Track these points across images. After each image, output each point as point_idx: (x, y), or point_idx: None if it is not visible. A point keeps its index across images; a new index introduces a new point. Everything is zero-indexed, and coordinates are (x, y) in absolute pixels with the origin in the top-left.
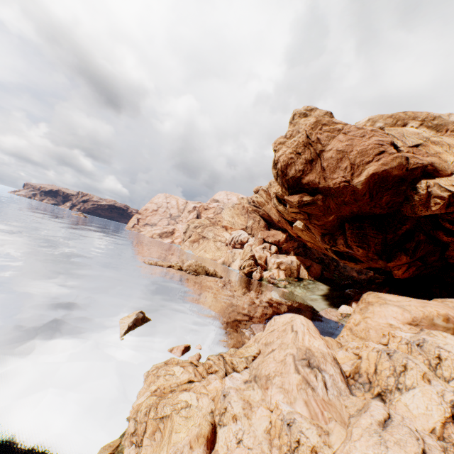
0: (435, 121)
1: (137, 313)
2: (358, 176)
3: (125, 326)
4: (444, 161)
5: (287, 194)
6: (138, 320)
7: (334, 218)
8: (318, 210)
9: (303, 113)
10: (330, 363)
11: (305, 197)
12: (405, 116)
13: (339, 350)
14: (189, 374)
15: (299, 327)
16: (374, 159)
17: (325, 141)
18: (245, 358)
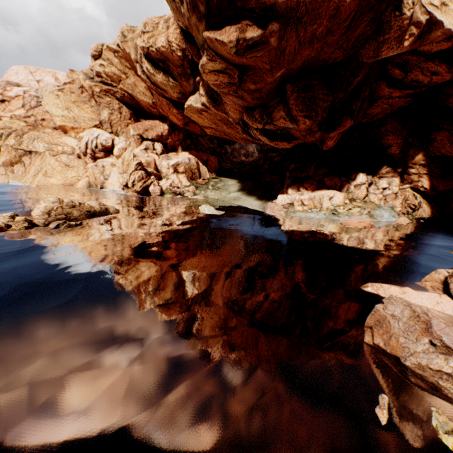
0: None
1: None
2: None
3: None
4: None
5: (203, 29)
6: None
7: (278, 76)
8: (268, 59)
9: None
10: None
11: (250, 30)
12: None
13: None
14: None
15: None
16: None
17: None
18: None
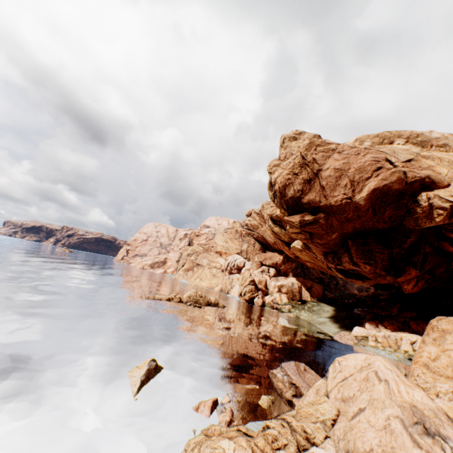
0: (418, 138)
1: (148, 362)
2: (359, 193)
3: (137, 381)
4: (438, 173)
5: (286, 214)
6: (151, 371)
7: (337, 236)
8: (321, 228)
9: (292, 137)
10: (447, 424)
11: (306, 216)
12: (390, 135)
13: (433, 398)
14: (244, 452)
15: (386, 374)
16: (373, 175)
17: (321, 161)
18: (321, 423)
